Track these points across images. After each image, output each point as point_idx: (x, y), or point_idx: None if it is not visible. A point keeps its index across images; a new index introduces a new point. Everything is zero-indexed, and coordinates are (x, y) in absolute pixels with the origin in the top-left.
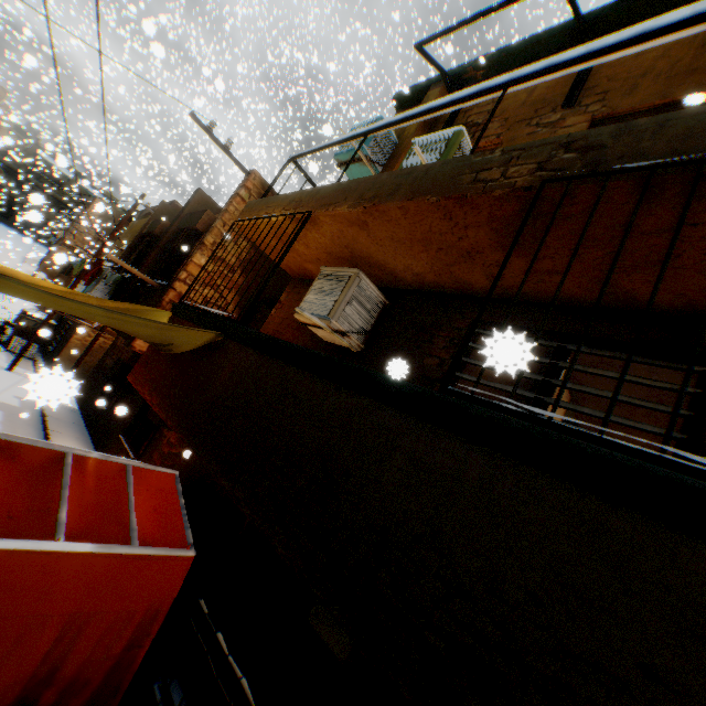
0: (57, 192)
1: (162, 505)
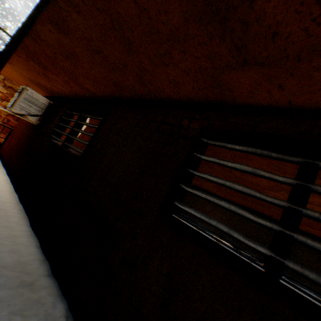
0: None
1: None
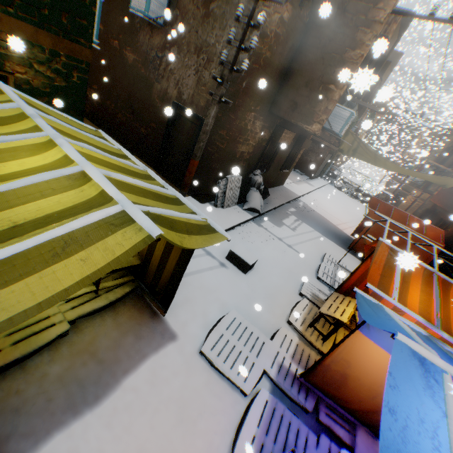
0: (398, 130)
1: (434, 234)
